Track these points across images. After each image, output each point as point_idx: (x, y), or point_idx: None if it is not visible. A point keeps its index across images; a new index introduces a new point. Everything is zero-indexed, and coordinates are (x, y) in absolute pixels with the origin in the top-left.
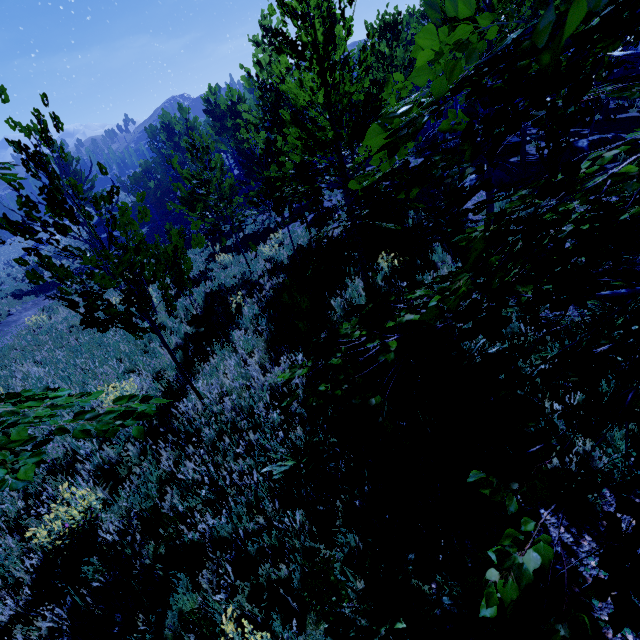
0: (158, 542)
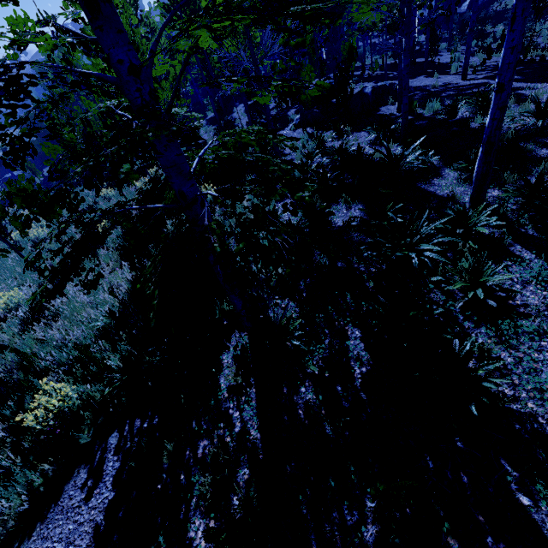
0: (27, 371)
